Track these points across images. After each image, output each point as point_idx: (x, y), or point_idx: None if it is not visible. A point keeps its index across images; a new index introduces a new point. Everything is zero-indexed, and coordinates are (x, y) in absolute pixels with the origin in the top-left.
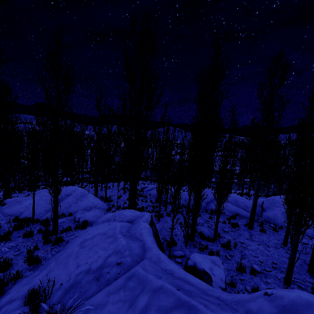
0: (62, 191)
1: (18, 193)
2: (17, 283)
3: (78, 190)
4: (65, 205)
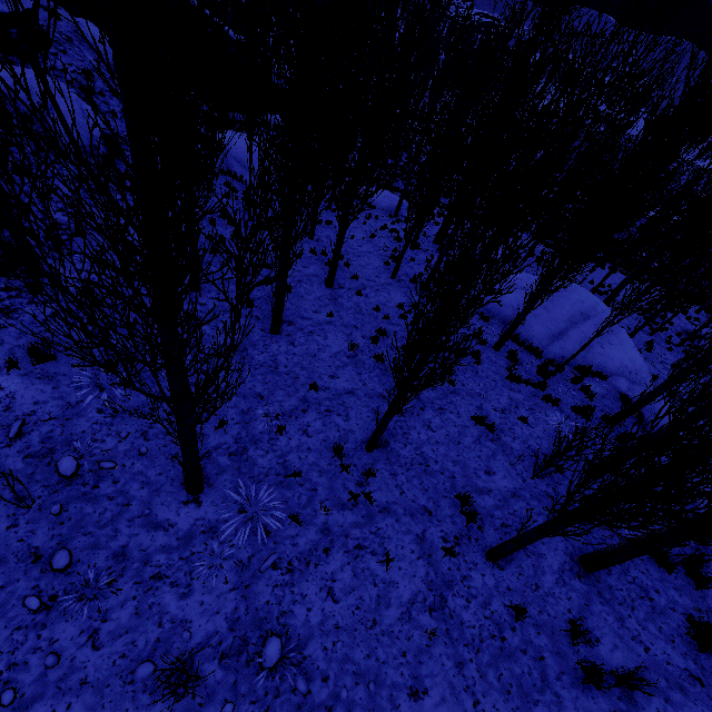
0: (573, 298)
1: (433, 224)
2: (704, 574)
3: (603, 311)
4: (581, 341)
